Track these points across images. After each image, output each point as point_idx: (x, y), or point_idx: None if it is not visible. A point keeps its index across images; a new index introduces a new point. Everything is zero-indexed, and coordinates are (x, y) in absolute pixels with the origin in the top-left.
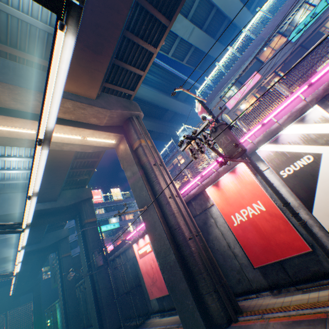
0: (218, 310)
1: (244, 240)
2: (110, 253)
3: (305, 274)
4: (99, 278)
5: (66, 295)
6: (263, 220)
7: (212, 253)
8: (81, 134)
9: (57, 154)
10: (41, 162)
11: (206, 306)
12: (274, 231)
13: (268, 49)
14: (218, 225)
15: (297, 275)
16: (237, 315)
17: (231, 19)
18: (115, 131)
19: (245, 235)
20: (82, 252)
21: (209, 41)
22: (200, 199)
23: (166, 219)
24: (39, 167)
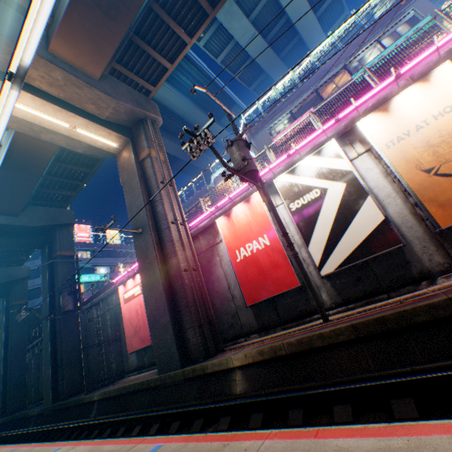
0: (198, 345)
1: (244, 277)
2: (87, 302)
3: (293, 314)
4: (65, 328)
5: (10, 356)
6: (265, 256)
7: (210, 296)
8: (71, 121)
9: (31, 145)
10: (8, 107)
11: (187, 341)
12: (273, 266)
13: (331, 84)
14: (223, 264)
15: (287, 316)
16: (218, 353)
17: (303, 37)
18: (119, 131)
19: (245, 271)
20: (45, 293)
21: (272, 57)
22: (210, 234)
23: (163, 246)
24: (4, 113)
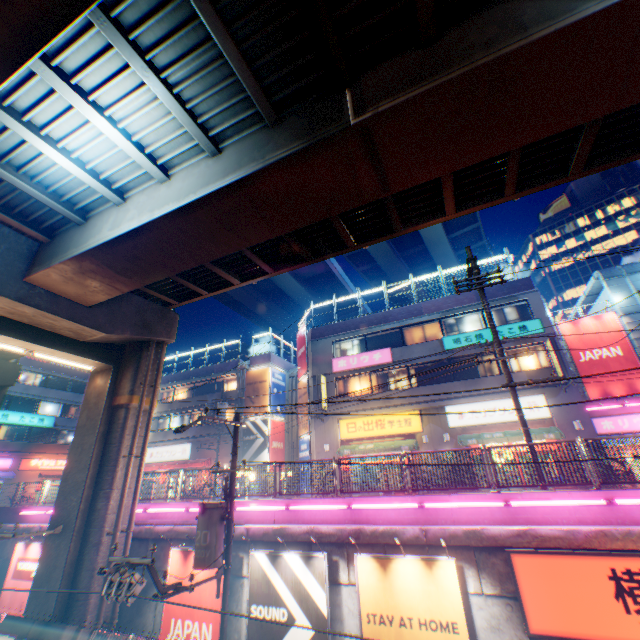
0: None
1: None
2: None
3: None
4: None
5: None
6: None
7: None
8: (29, 346)
9: None
10: None
11: None
12: None
13: (421, 328)
14: (159, 609)
15: None
16: None
17: (420, 232)
18: (103, 355)
19: None
20: None
21: None
22: (163, 547)
23: (79, 570)
24: None
